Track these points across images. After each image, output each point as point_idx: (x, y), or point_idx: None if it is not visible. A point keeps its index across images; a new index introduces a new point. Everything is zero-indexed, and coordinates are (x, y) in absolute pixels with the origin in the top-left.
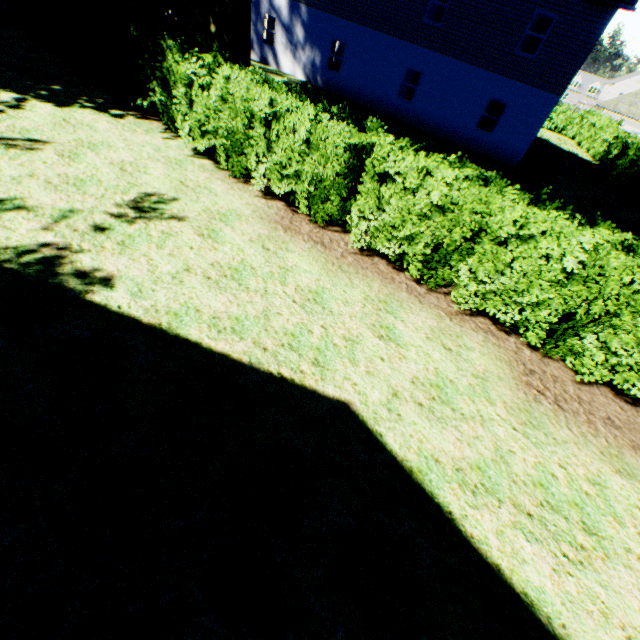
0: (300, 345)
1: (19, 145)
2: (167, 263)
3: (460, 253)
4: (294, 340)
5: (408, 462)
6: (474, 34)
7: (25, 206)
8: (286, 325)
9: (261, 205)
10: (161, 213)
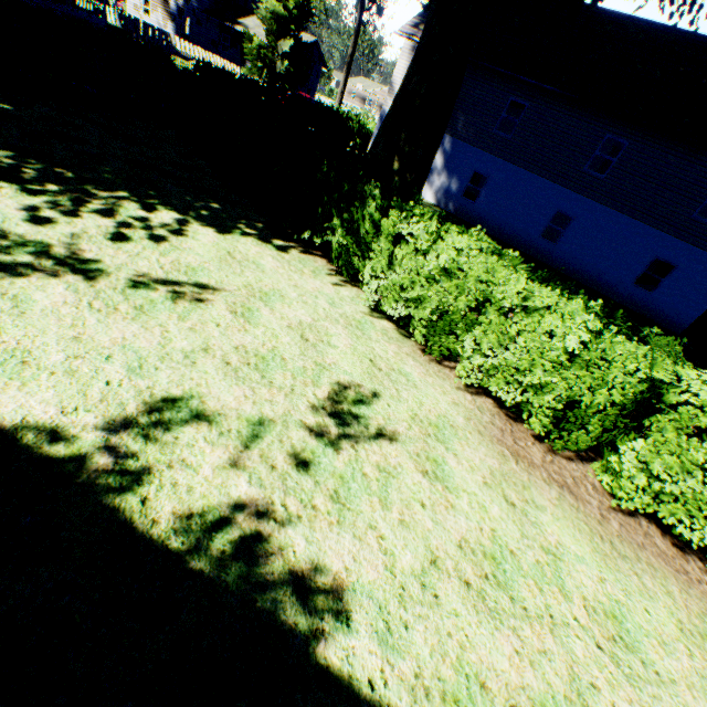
0: None
1: (186, 293)
2: (403, 545)
3: None
4: None
5: None
6: (643, 191)
7: (204, 412)
8: None
9: (469, 405)
10: (365, 424)
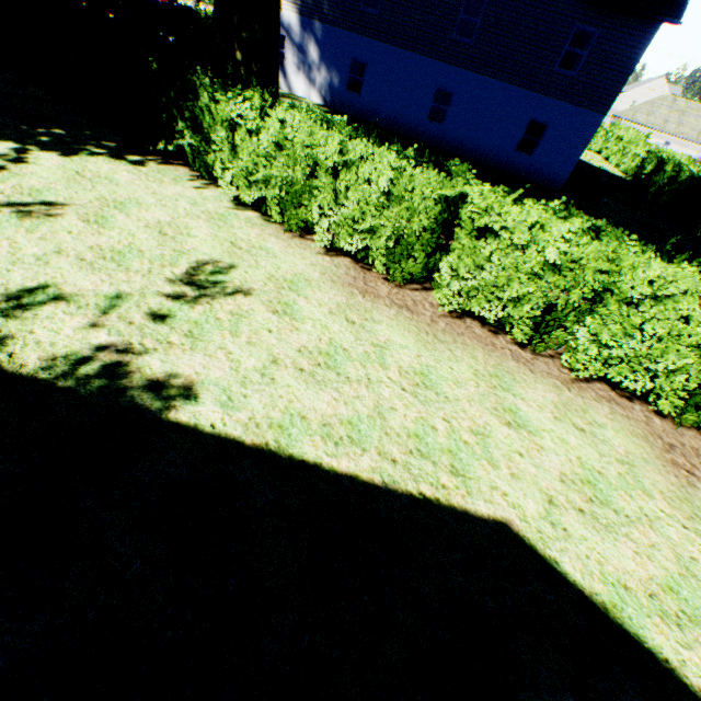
0: (429, 449)
1: (33, 211)
2: (249, 355)
3: (579, 315)
4: (420, 443)
5: (597, 595)
6: (509, 51)
7: (62, 295)
8: (405, 423)
9: (327, 264)
10: (222, 287)
